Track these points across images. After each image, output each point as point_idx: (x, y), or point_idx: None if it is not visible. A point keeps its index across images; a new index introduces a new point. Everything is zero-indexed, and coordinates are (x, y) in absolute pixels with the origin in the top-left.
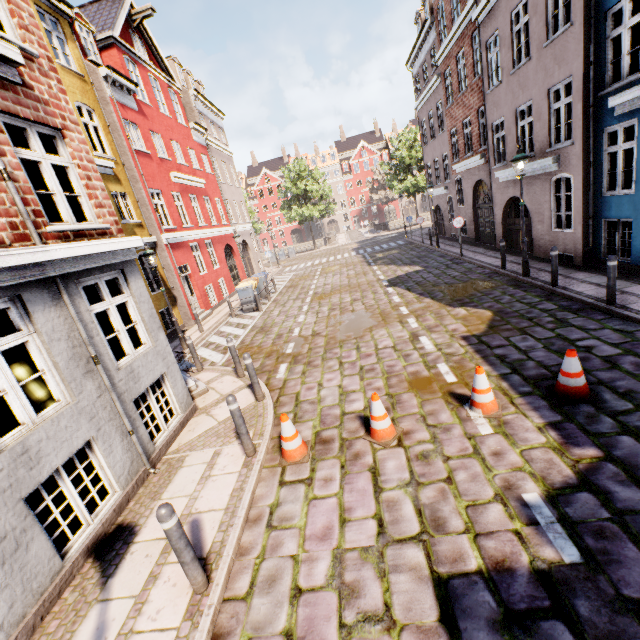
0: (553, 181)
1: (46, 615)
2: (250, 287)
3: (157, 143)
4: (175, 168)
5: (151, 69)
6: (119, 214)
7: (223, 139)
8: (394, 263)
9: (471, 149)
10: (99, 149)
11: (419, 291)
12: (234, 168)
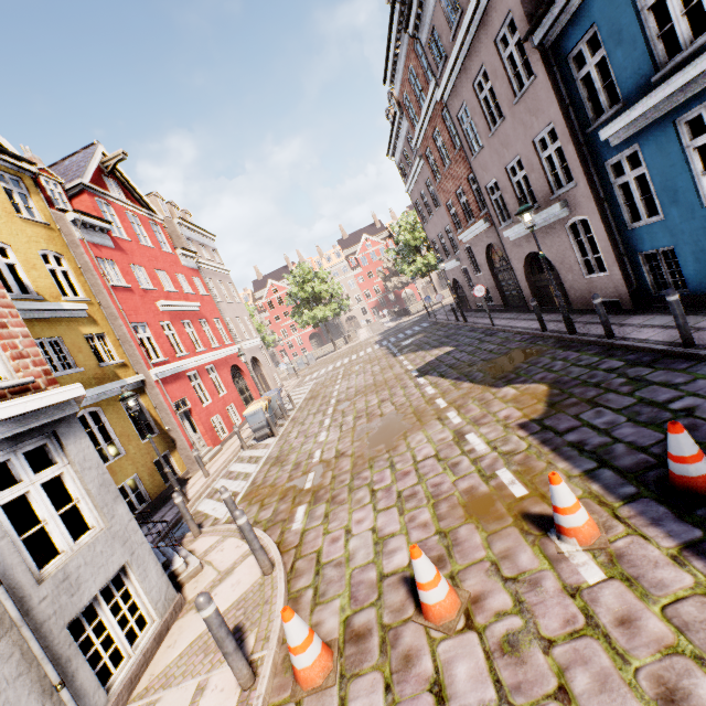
0: (568, 227)
1: None
2: (260, 409)
3: (139, 275)
4: (162, 296)
5: (128, 206)
6: (95, 358)
7: (217, 259)
8: (421, 348)
9: (472, 216)
10: (69, 293)
11: (454, 375)
12: (233, 285)
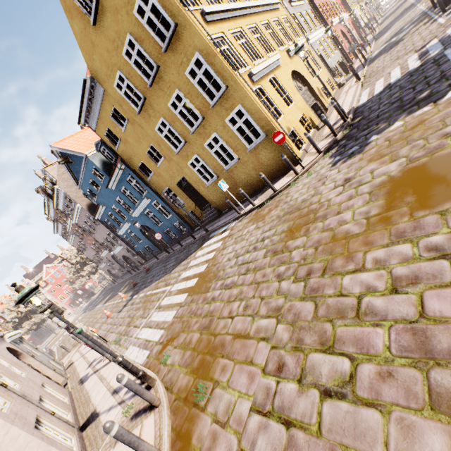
0: (125, 249)
1: (66, 372)
2: None
3: None
4: None
5: None
6: None
7: None
8: (104, 299)
9: (102, 249)
10: None
11: (113, 297)
12: None
